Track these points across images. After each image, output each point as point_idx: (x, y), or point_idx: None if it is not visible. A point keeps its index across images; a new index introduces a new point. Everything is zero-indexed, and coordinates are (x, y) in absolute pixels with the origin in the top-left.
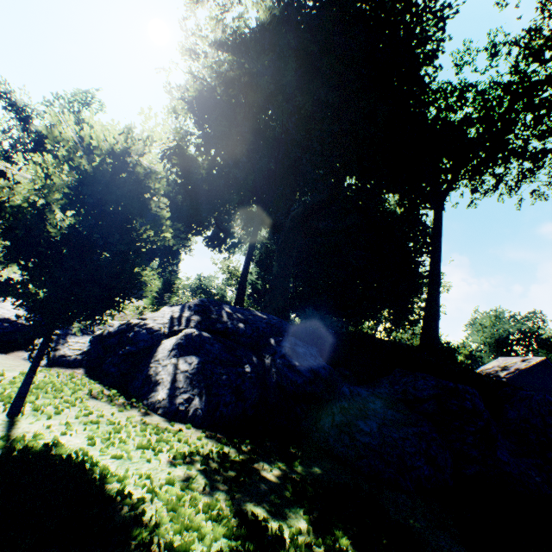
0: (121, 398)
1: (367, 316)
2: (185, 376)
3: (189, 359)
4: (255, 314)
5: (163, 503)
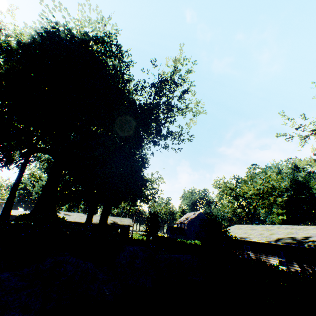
0: None
1: (121, 200)
2: None
3: None
4: None
5: None
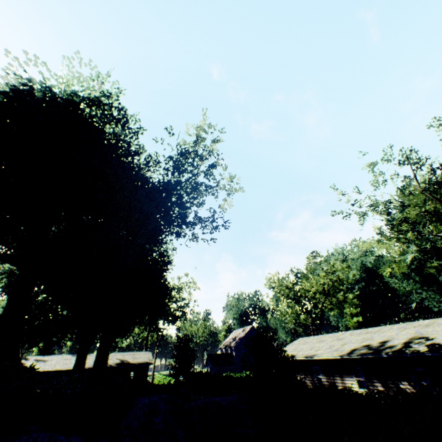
0: None
1: (134, 323)
2: None
3: None
4: None
5: None
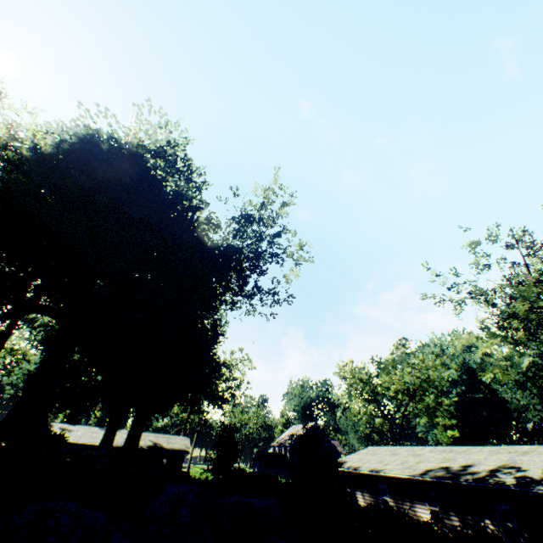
0: None
1: (173, 400)
2: None
3: None
4: None
5: None
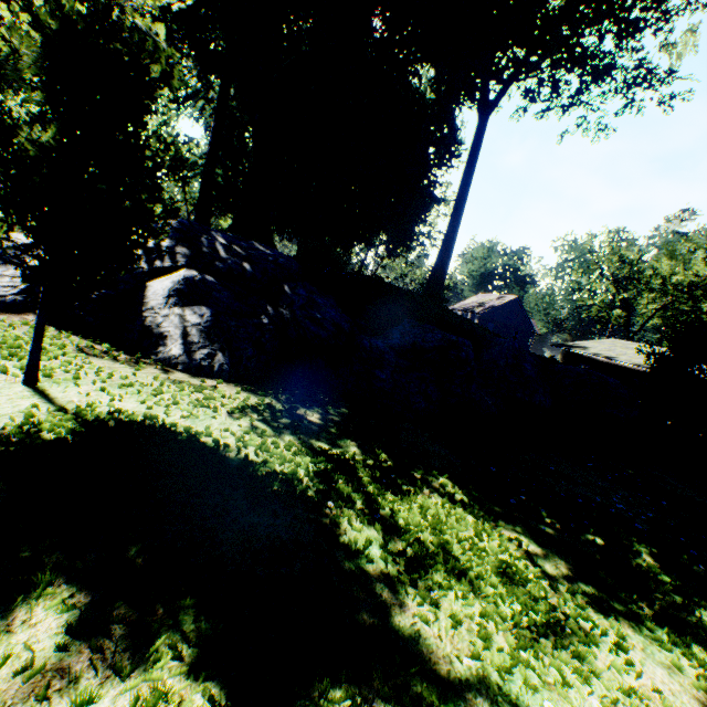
0: (123, 354)
1: (362, 238)
2: (198, 330)
3: (198, 310)
4: (256, 248)
5: (256, 448)
